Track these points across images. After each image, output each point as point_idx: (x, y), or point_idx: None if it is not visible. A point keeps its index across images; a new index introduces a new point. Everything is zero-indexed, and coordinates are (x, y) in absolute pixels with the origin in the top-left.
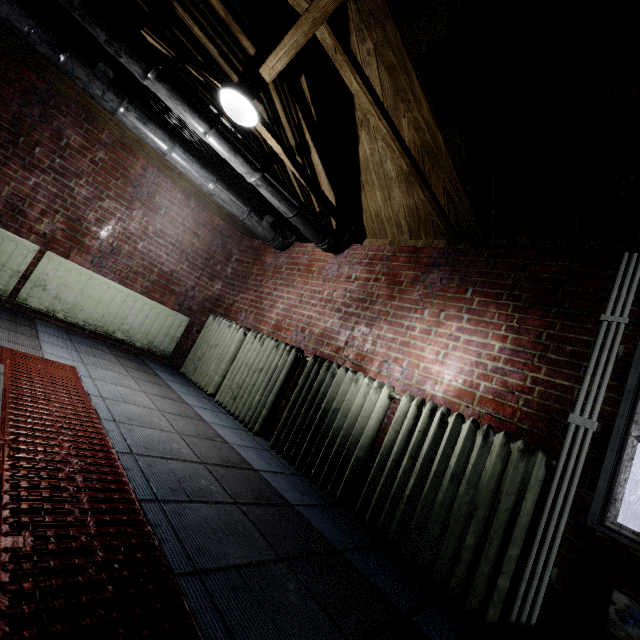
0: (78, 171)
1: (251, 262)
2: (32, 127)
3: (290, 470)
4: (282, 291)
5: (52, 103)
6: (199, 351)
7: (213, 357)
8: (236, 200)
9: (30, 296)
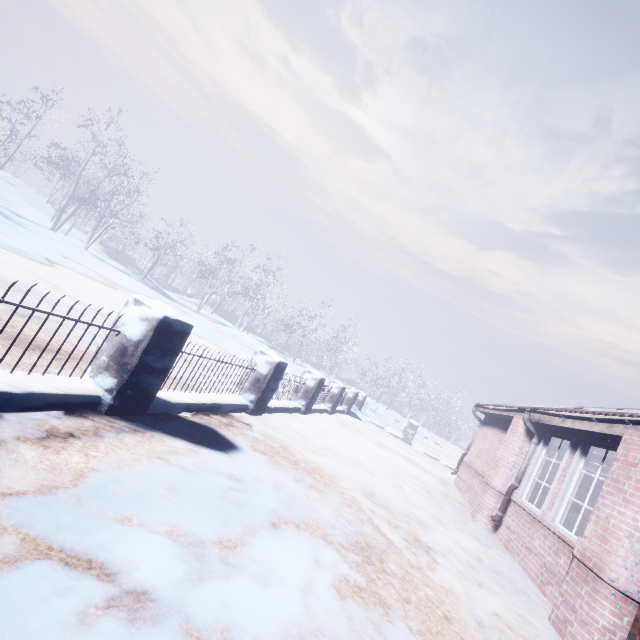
0: None
1: None
2: None
3: None
4: None
5: None
6: None
7: None
8: None
9: None
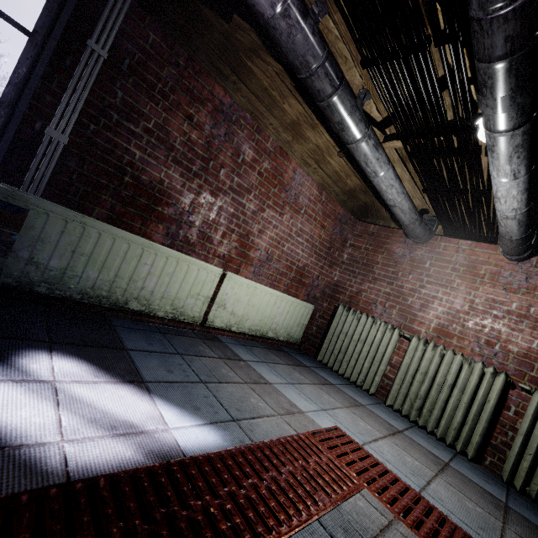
0: (249, 186)
1: (371, 249)
2: (218, 148)
3: None
4: (435, 291)
5: (234, 118)
6: (337, 343)
7: (362, 354)
8: (412, 207)
9: (215, 317)
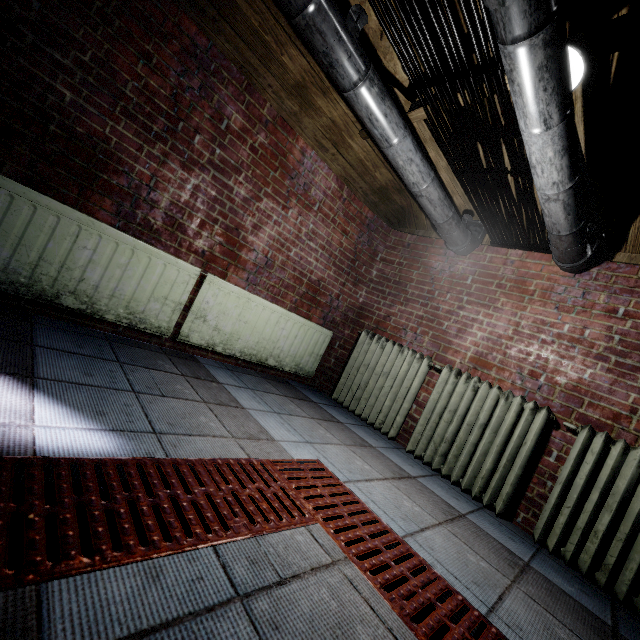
0: (237, 164)
1: (405, 264)
2: (191, 106)
3: (599, 593)
4: (475, 312)
5: (212, 67)
6: (357, 377)
7: (384, 389)
8: (444, 200)
9: (191, 331)
